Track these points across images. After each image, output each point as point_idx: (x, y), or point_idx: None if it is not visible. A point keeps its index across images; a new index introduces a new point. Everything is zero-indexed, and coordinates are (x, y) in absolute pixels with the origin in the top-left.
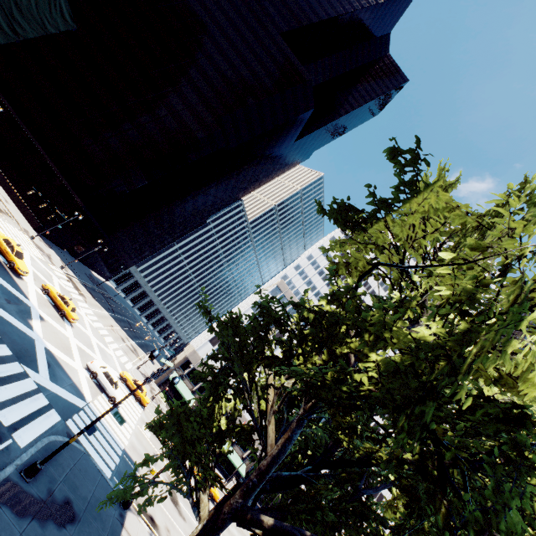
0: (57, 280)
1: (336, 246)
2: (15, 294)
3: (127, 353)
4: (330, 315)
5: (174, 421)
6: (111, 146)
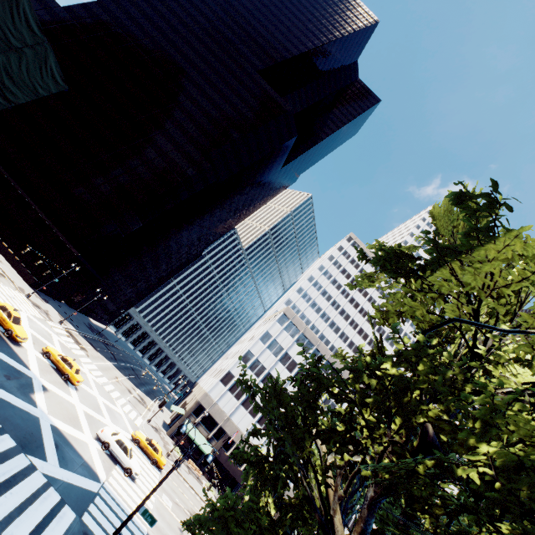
0: (57, 338)
1: (363, 281)
2: (14, 366)
3: (135, 406)
4: (396, 379)
5: (220, 523)
6: (104, 193)
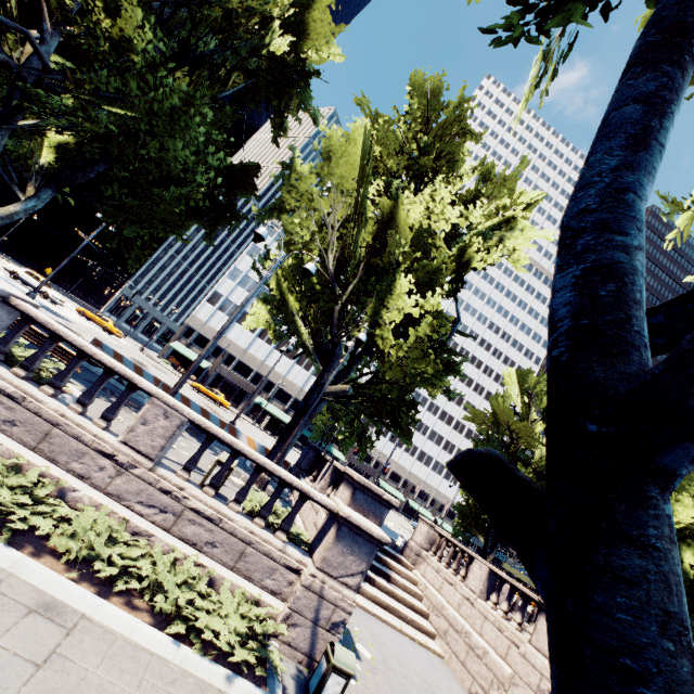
0: None
1: None
2: None
3: None
4: None
5: None
6: None
